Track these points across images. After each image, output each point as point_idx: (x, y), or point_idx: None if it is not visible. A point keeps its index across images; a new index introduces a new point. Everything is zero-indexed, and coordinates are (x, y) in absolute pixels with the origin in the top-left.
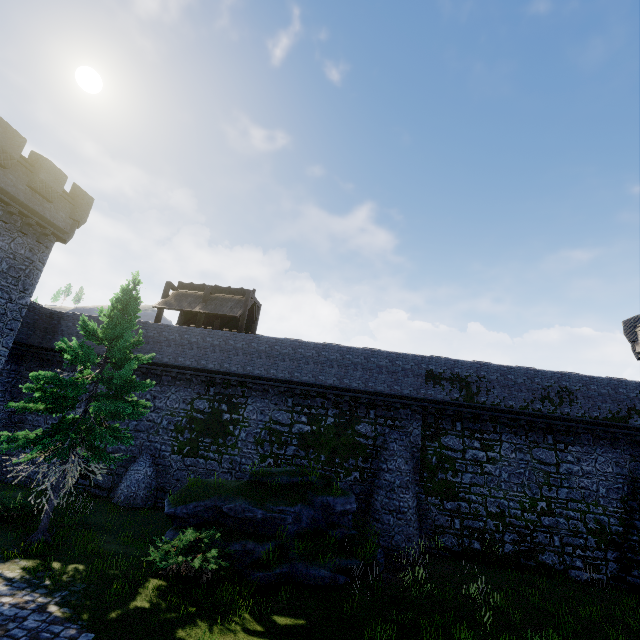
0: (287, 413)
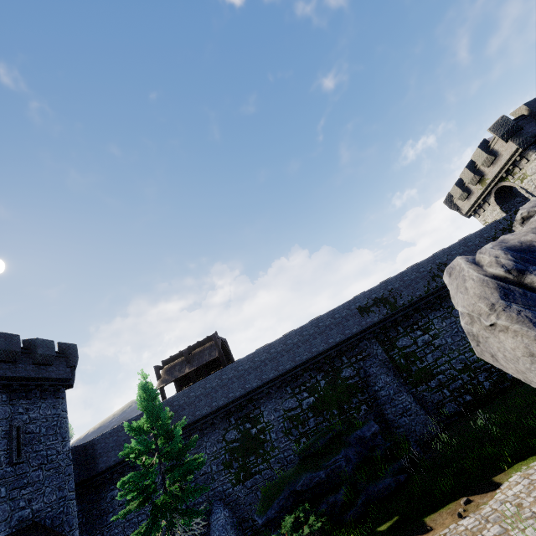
0: (292, 398)
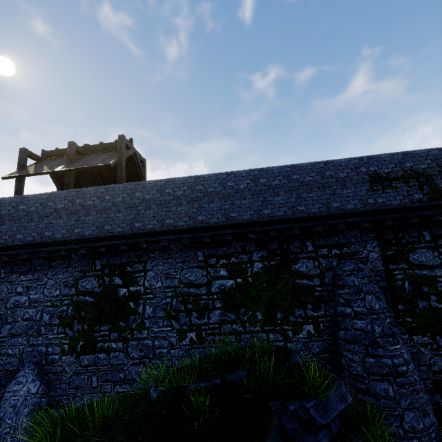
0: (200, 270)
